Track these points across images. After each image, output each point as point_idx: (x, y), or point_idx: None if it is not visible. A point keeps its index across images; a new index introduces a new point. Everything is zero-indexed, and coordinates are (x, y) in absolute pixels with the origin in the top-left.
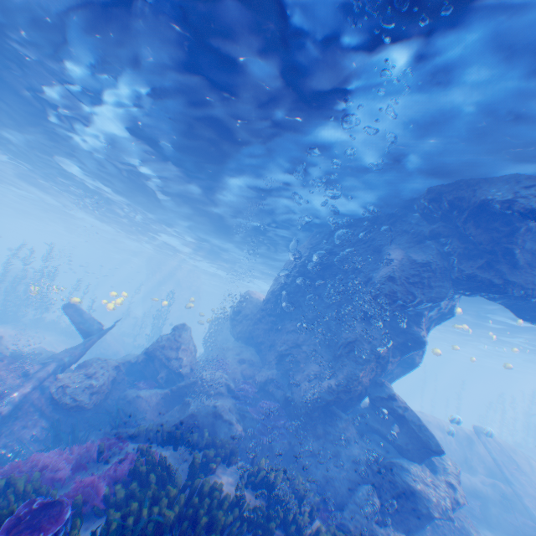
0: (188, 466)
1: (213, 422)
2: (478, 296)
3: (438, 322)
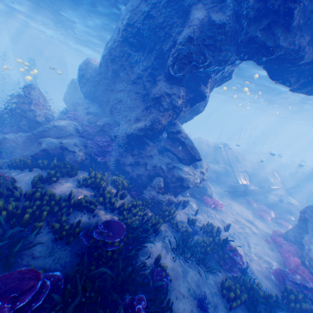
0: (31, 182)
1: (62, 153)
2: (251, 60)
3: (220, 84)
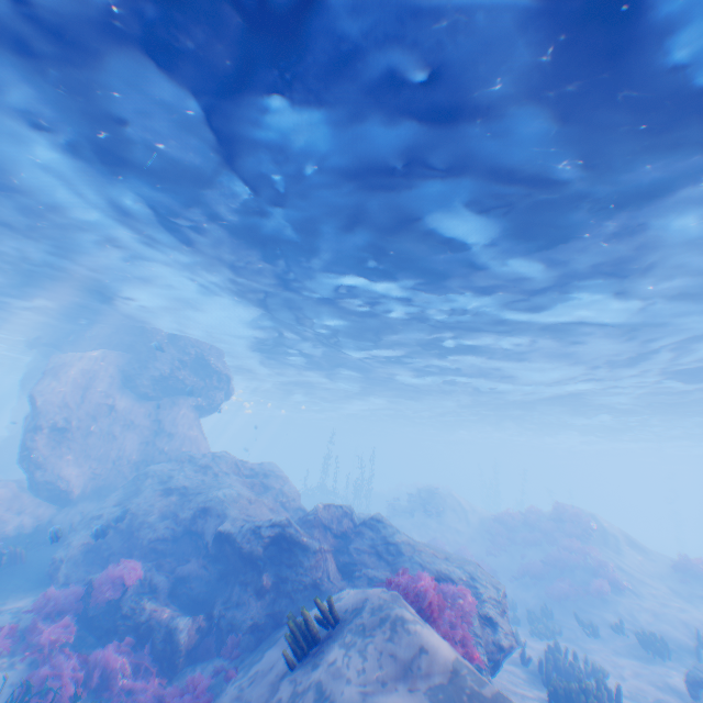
0: None
1: None
2: None
3: None
